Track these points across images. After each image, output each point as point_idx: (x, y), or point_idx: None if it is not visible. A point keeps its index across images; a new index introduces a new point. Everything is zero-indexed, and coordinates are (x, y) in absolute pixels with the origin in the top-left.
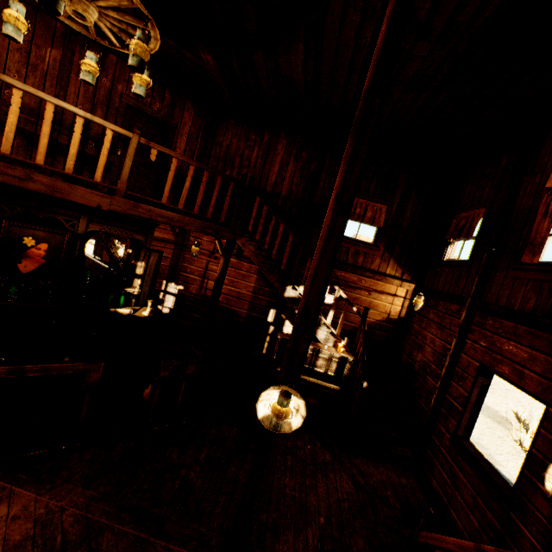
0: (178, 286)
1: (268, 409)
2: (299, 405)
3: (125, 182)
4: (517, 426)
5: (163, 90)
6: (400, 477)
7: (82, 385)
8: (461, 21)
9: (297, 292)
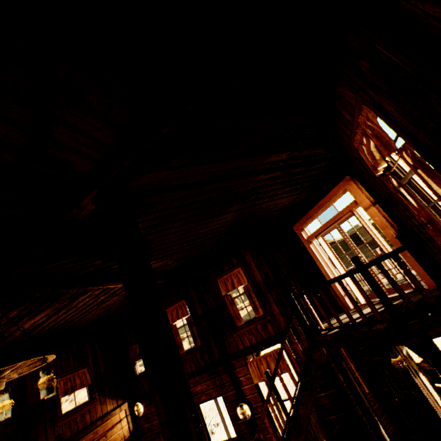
0: None
1: None
2: None
3: None
4: None
5: None
6: None
7: None
8: None
9: None
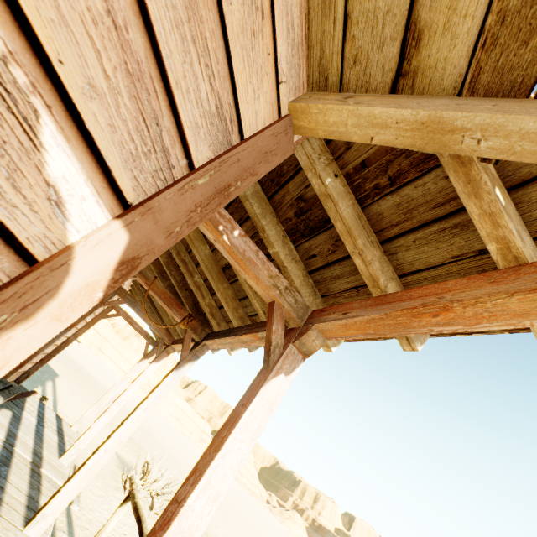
0: None
1: None
2: None
3: None
4: (139, 473)
5: None
6: None
7: None
8: None
9: None
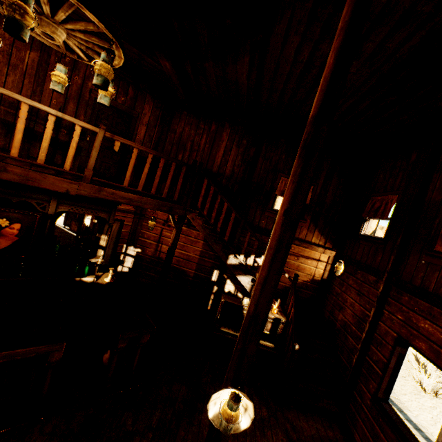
0: (137, 249)
1: (219, 412)
2: (248, 405)
3: (91, 170)
4: (416, 367)
5: (127, 87)
6: (327, 430)
7: (45, 363)
8: (388, 47)
9: (238, 260)
